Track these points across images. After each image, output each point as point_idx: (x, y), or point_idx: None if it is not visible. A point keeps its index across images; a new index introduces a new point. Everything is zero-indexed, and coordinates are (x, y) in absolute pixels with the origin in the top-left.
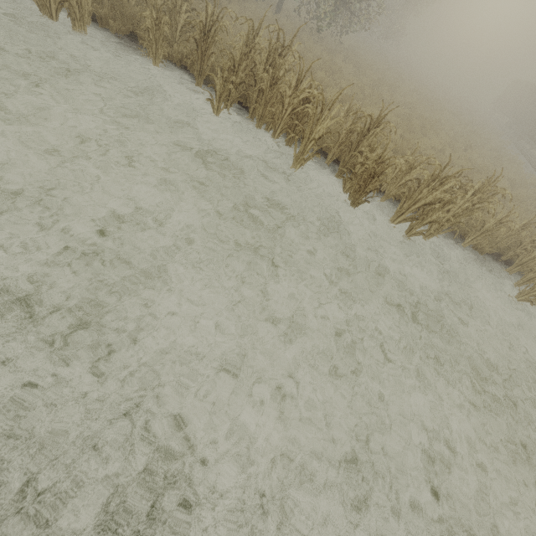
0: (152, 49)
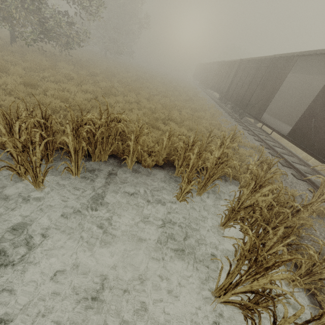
0: None
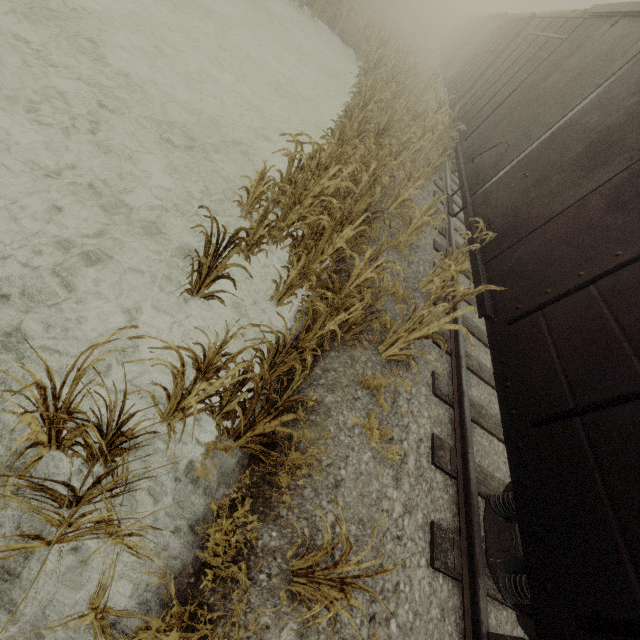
0: None
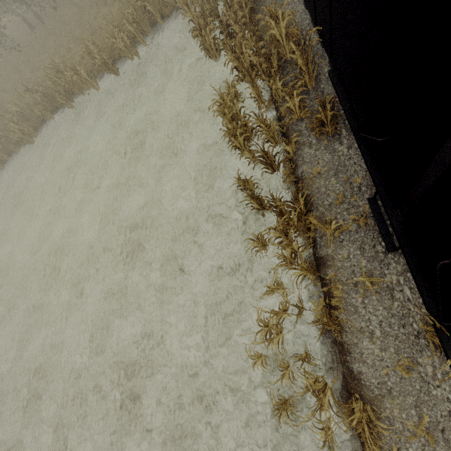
0: (48, 117)
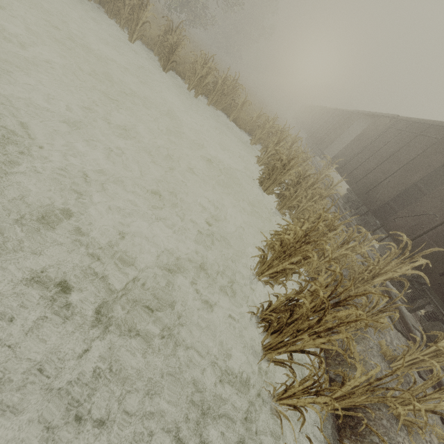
0: None
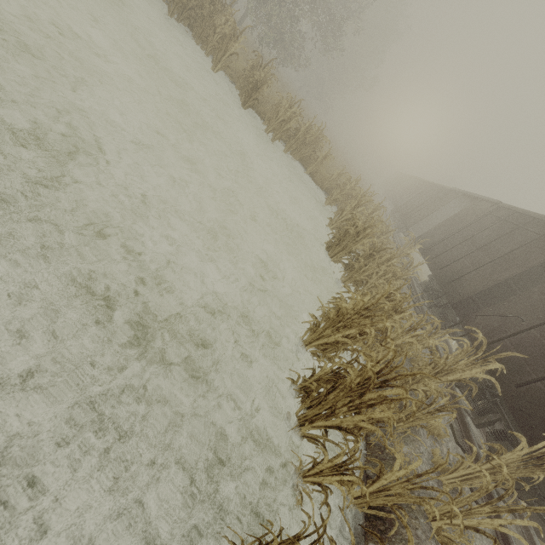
0: None
